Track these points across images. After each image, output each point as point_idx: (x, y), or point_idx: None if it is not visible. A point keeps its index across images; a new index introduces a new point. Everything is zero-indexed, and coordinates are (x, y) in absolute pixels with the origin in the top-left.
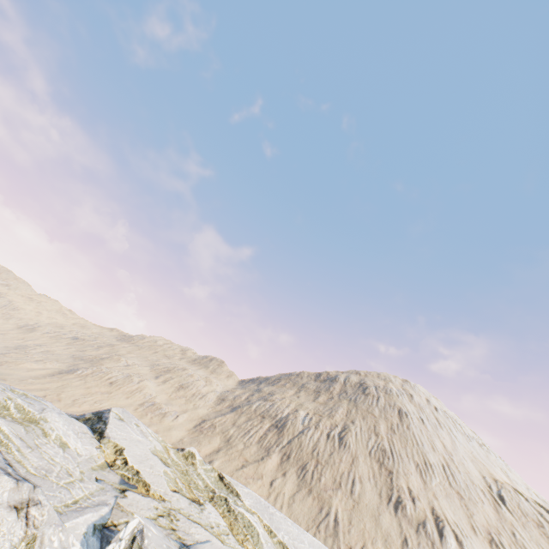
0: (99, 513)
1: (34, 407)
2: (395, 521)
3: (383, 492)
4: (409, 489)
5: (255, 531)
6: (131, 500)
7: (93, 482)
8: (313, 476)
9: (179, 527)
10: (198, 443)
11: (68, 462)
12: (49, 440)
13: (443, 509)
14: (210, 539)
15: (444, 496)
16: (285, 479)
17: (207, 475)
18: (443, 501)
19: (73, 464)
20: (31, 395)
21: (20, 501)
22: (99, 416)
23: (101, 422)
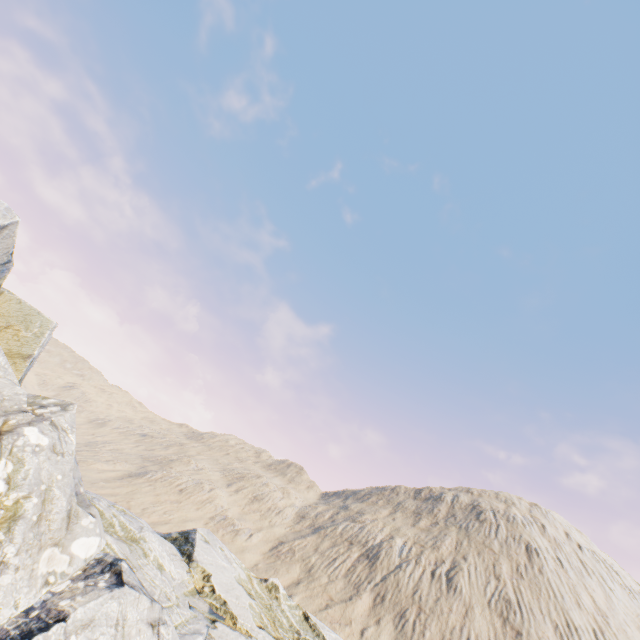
0: None
1: (133, 524)
2: None
3: None
4: None
5: None
6: (221, 632)
7: (187, 608)
8: (415, 628)
9: None
10: (275, 572)
11: (165, 585)
12: (148, 561)
13: None
14: None
15: None
16: (379, 628)
17: (291, 613)
18: None
19: (170, 588)
20: (128, 512)
21: (154, 619)
22: (185, 536)
23: (188, 543)
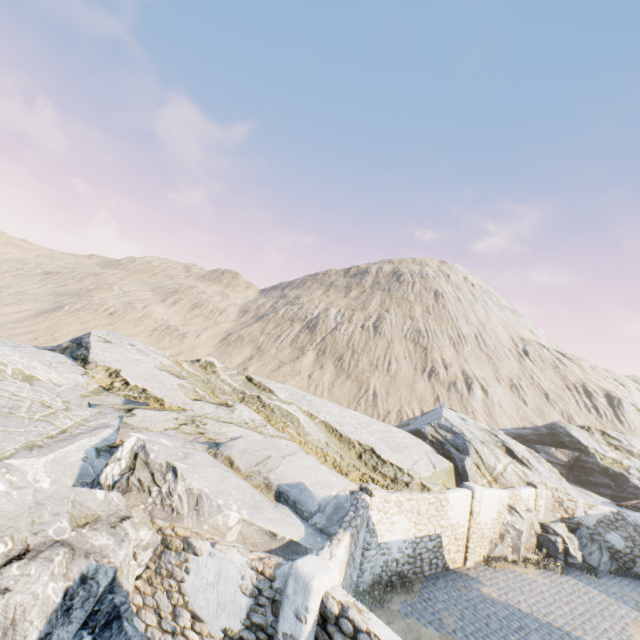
0: (98, 437)
1: None
2: (429, 386)
3: (418, 366)
4: (442, 359)
5: (294, 418)
6: (142, 417)
7: (84, 409)
8: (350, 364)
9: (208, 431)
10: (228, 356)
11: (41, 395)
12: (4, 377)
13: (472, 369)
14: (246, 434)
15: (475, 359)
16: (323, 371)
17: (233, 380)
18: (473, 363)
19: (49, 396)
20: None
21: None
22: (77, 343)
23: (82, 348)
